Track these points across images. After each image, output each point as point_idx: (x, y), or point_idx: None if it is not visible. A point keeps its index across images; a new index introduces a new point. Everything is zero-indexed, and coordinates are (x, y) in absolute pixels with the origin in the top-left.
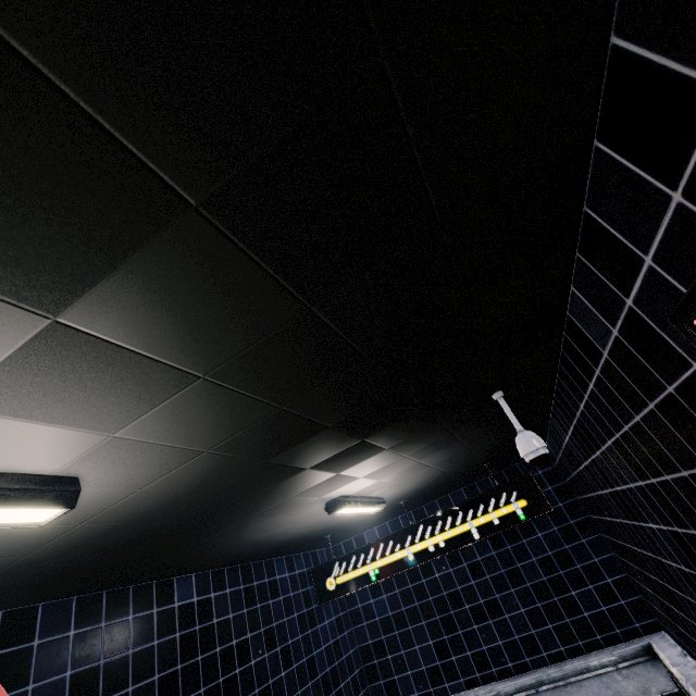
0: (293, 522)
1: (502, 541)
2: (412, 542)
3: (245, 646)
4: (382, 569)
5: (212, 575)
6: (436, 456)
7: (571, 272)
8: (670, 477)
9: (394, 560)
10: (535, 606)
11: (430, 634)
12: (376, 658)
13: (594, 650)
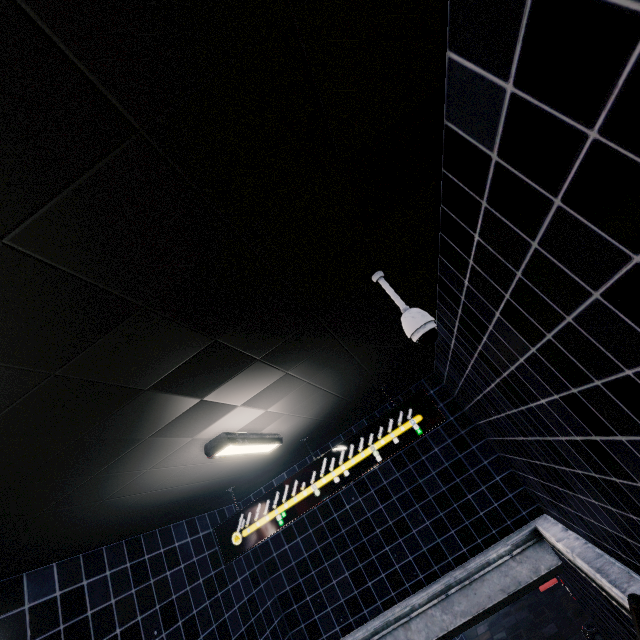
0: (171, 476)
1: (404, 461)
2: (317, 477)
3: (134, 632)
4: (289, 511)
5: (84, 560)
6: (326, 374)
7: (445, 8)
8: (573, 317)
9: (300, 499)
10: (438, 516)
11: (345, 566)
12: (296, 603)
13: (491, 545)
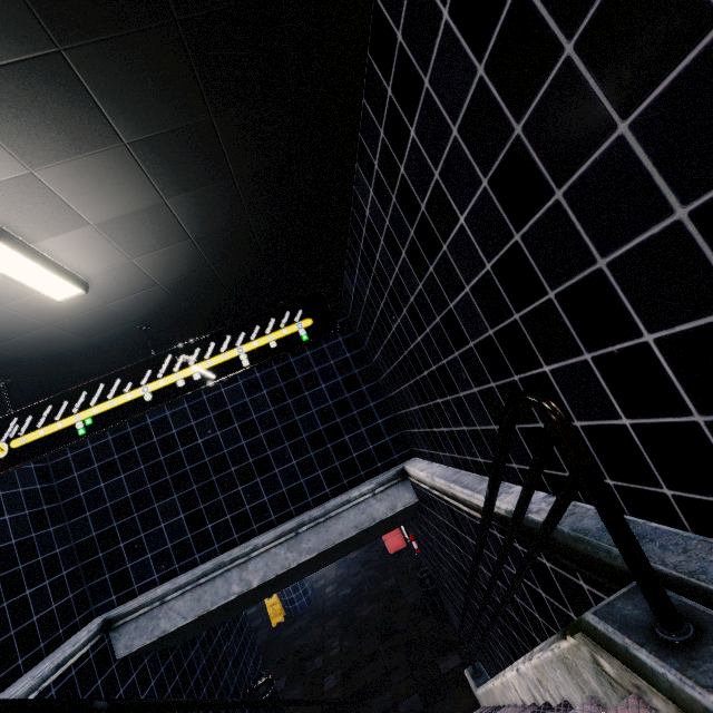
0: None
1: (284, 395)
2: (153, 377)
3: None
4: (98, 418)
5: None
6: (166, 151)
7: None
8: None
9: (120, 404)
10: (308, 456)
11: (182, 507)
12: (102, 551)
13: (356, 486)
